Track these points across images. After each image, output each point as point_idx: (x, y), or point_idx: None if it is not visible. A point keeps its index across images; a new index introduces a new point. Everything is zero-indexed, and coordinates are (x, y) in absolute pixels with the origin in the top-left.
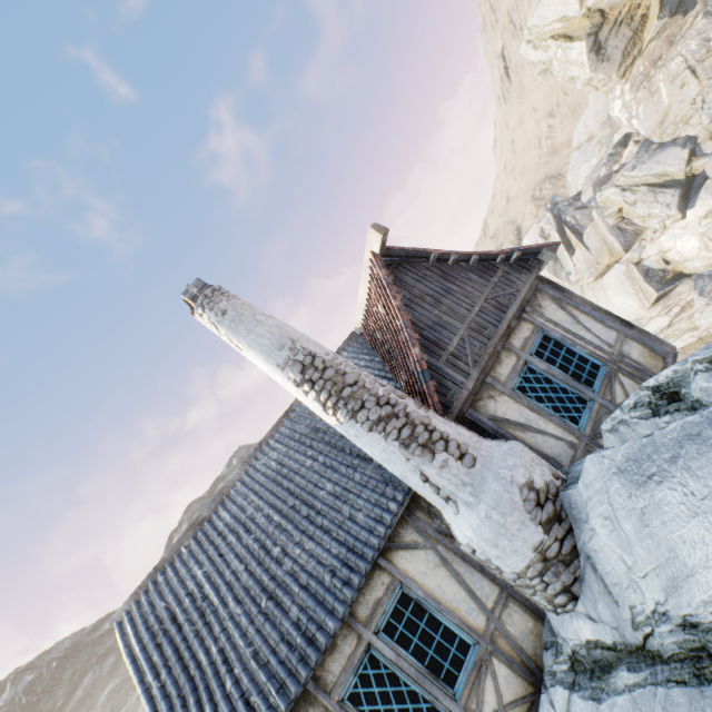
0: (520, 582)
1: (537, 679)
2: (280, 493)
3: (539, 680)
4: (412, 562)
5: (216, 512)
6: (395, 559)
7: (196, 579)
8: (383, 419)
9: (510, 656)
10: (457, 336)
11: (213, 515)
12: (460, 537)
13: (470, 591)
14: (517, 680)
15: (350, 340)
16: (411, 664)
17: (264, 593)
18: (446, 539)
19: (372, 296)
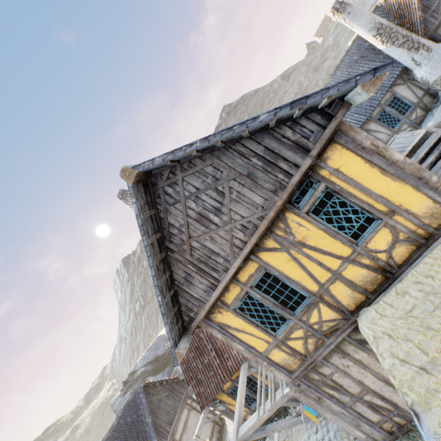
0: (433, 84)
1: (428, 111)
2: None
3: (428, 112)
4: (398, 89)
5: None
6: (393, 89)
7: None
8: (403, 43)
9: (422, 107)
10: (437, 1)
11: None
12: (418, 77)
13: (414, 94)
14: (422, 112)
15: (374, 11)
16: (394, 112)
17: None
18: (410, 81)
19: None
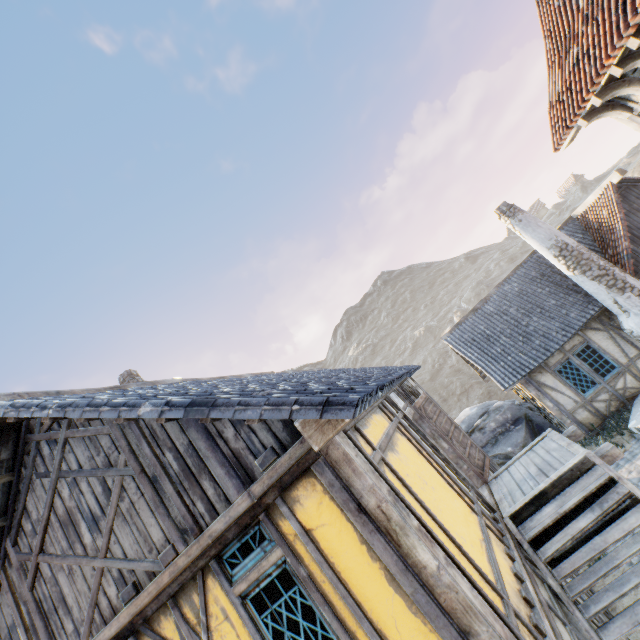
0: None
1: None
2: (522, 302)
3: None
4: (594, 335)
5: (483, 306)
6: (586, 333)
7: (480, 329)
8: (599, 276)
9: (635, 374)
10: None
11: (482, 307)
12: (625, 327)
13: (622, 350)
14: (636, 382)
15: (567, 223)
16: (585, 367)
17: (520, 336)
18: (615, 329)
19: (598, 203)
